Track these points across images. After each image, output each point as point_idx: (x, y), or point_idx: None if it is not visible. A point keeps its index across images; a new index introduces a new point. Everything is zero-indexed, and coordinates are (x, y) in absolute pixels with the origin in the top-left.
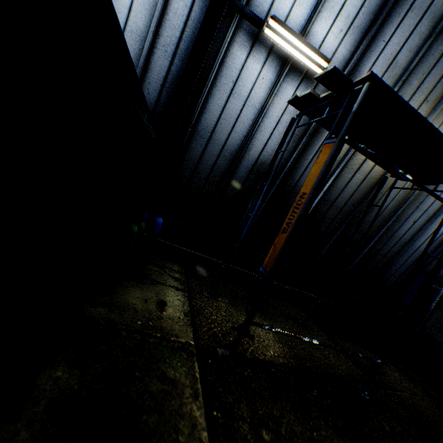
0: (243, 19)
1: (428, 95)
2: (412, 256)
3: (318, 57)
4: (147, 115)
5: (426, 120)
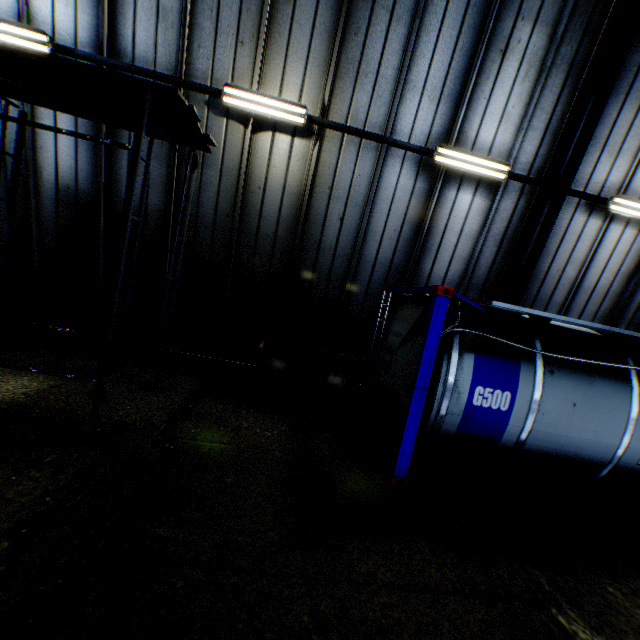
0: None
1: (238, 35)
2: (377, 274)
3: (34, 33)
4: None
5: None
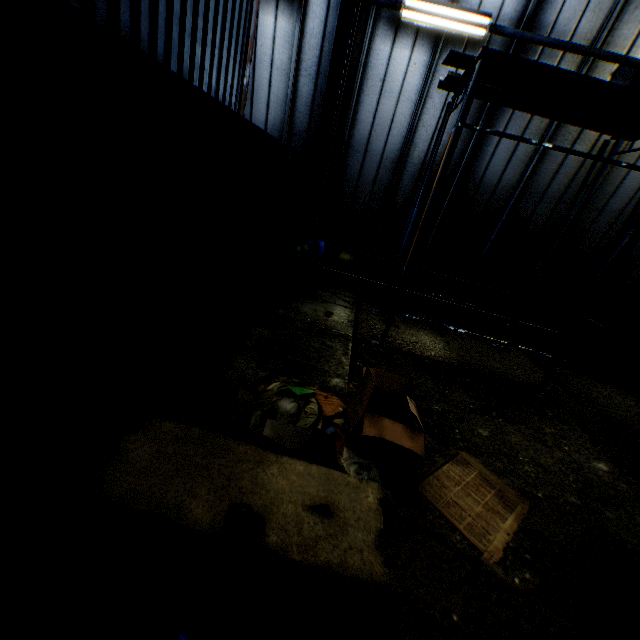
0: (380, 8)
1: None
2: None
3: (475, 16)
4: (291, 154)
5: (571, 73)
